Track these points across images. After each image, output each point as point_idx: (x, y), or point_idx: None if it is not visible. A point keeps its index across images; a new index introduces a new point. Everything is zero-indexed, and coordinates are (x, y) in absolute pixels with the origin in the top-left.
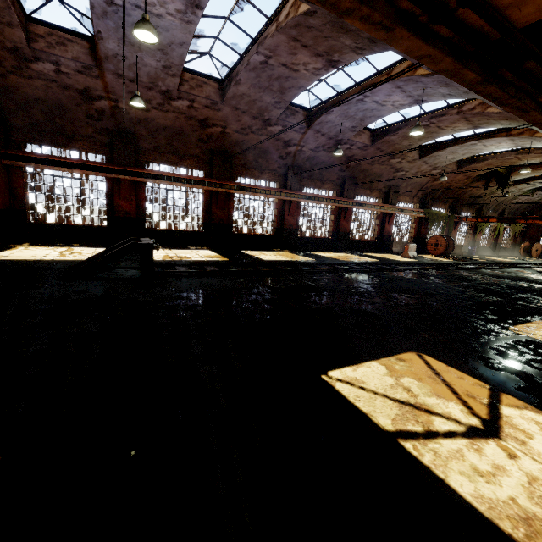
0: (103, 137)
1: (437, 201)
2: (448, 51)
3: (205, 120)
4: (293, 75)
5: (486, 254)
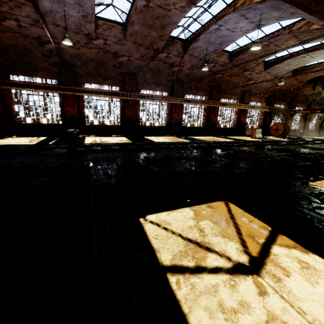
0: (55, 68)
1: (278, 100)
2: None
3: (116, 52)
4: (168, 14)
5: (313, 135)
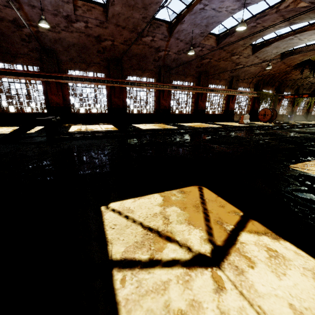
0: (35, 54)
1: (266, 85)
2: None
3: (99, 36)
4: None
5: (301, 120)
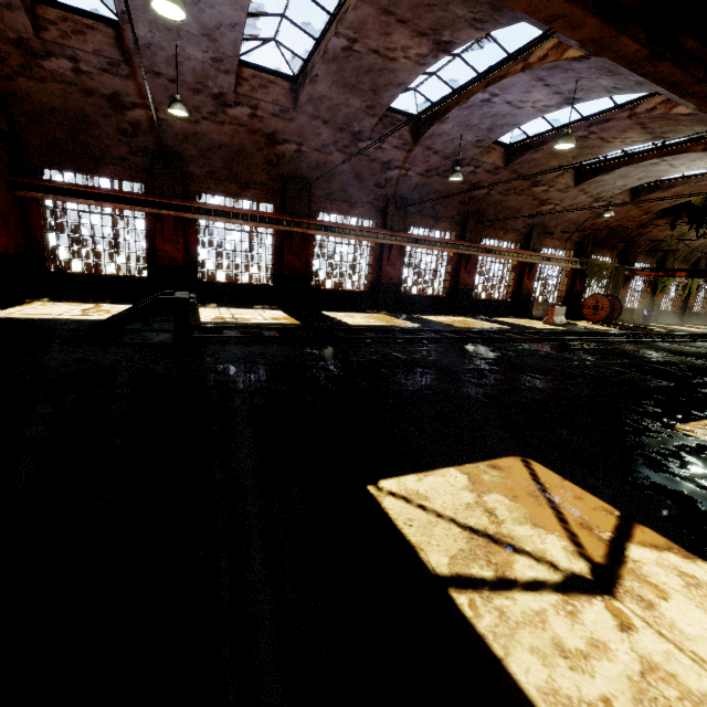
0: (141, 159)
1: (600, 247)
2: (593, 6)
3: (273, 135)
4: (389, 67)
5: (670, 322)
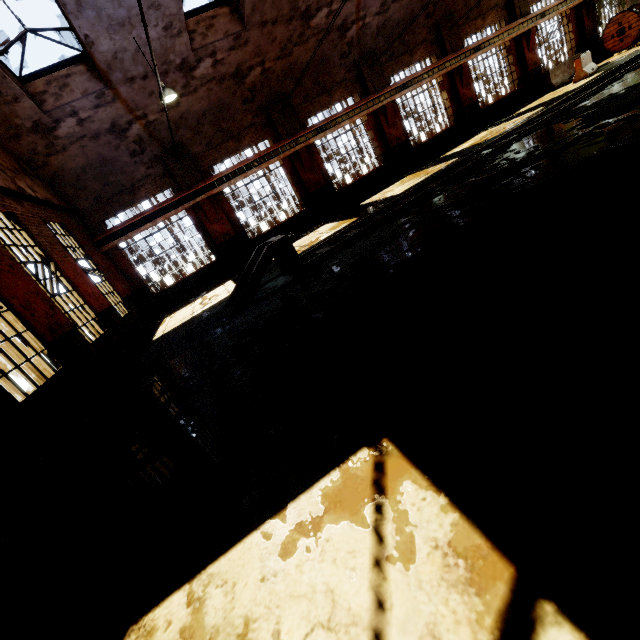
0: (157, 169)
1: None
2: None
3: (238, 70)
4: None
5: None
